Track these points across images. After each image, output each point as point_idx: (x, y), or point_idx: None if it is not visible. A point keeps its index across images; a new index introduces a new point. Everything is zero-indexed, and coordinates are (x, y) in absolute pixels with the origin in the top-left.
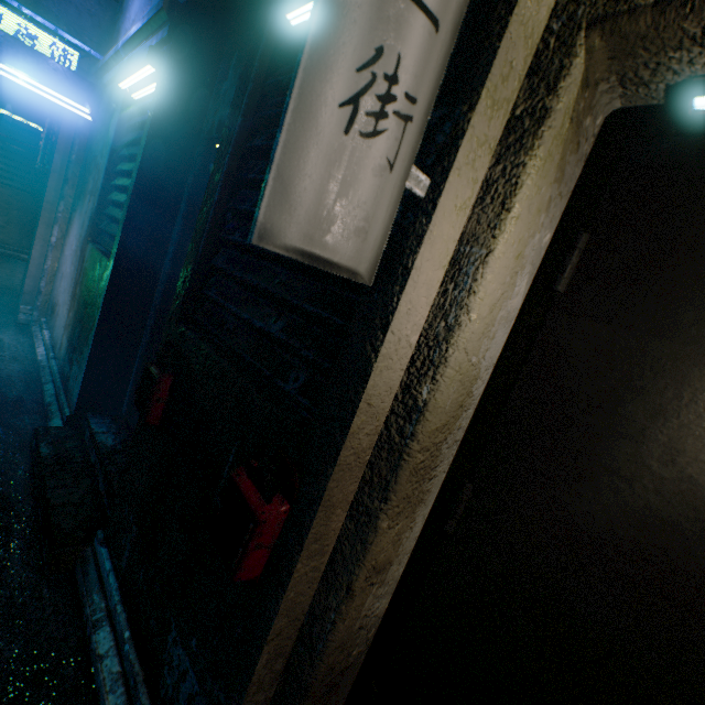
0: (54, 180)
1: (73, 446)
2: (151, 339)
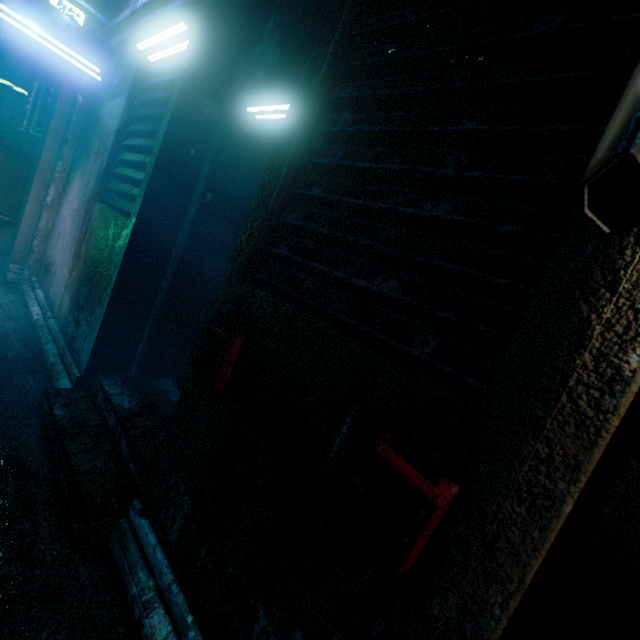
0: (51, 140)
1: (86, 408)
2: (166, 301)
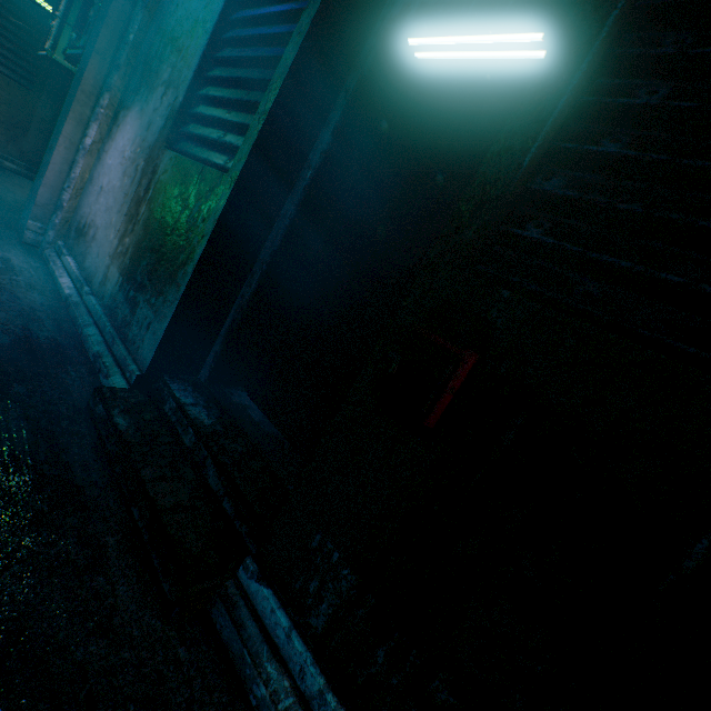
0: (95, 63)
1: (152, 418)
2: (257, 290)
